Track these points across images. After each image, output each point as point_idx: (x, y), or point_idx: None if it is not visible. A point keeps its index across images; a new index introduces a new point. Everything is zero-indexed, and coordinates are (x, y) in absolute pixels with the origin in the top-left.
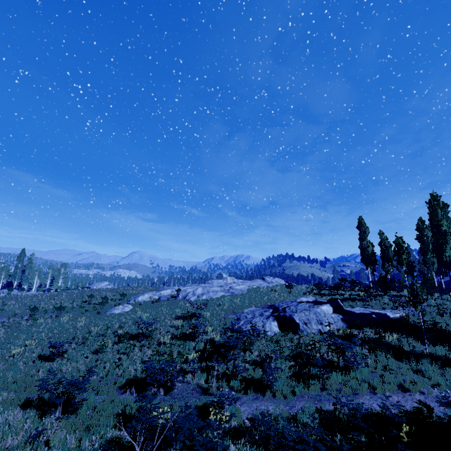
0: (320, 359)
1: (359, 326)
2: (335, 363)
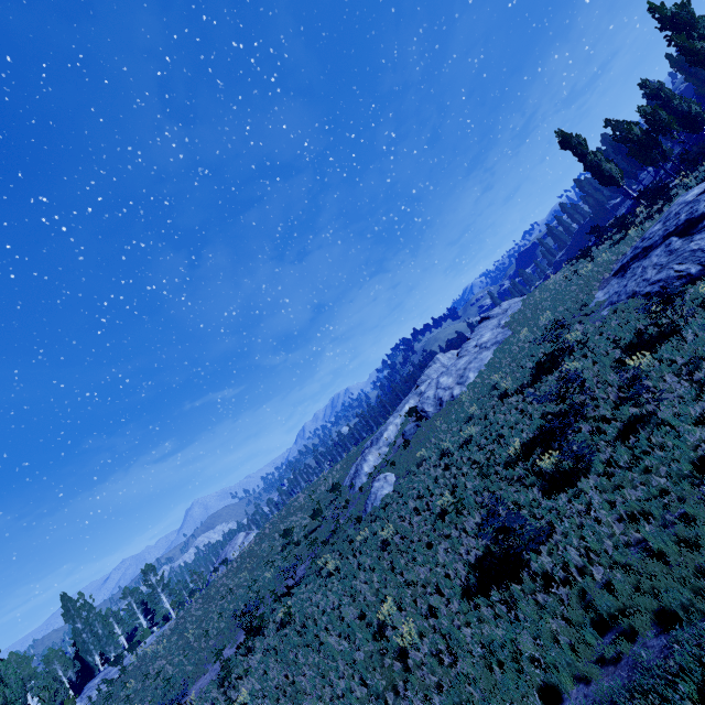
0: None
1: None
2: None
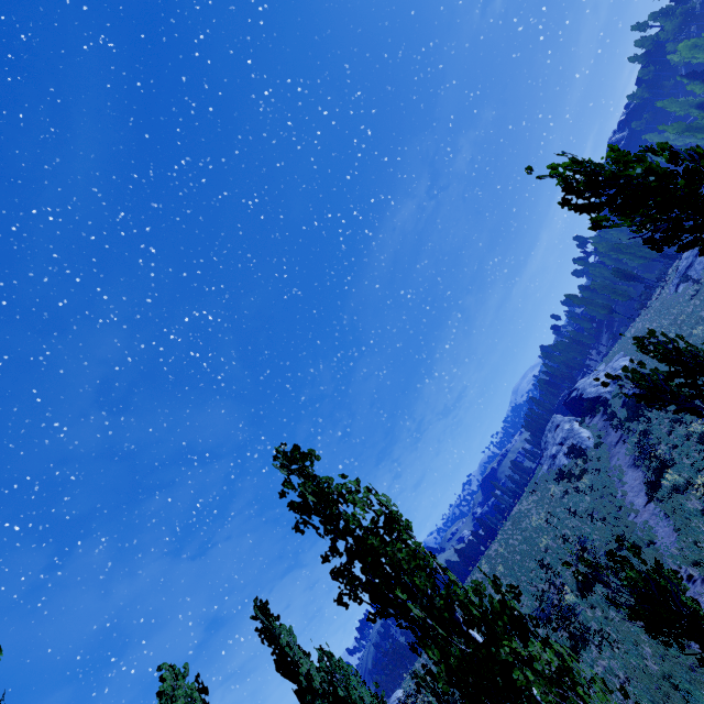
0: None
1: None
2: None
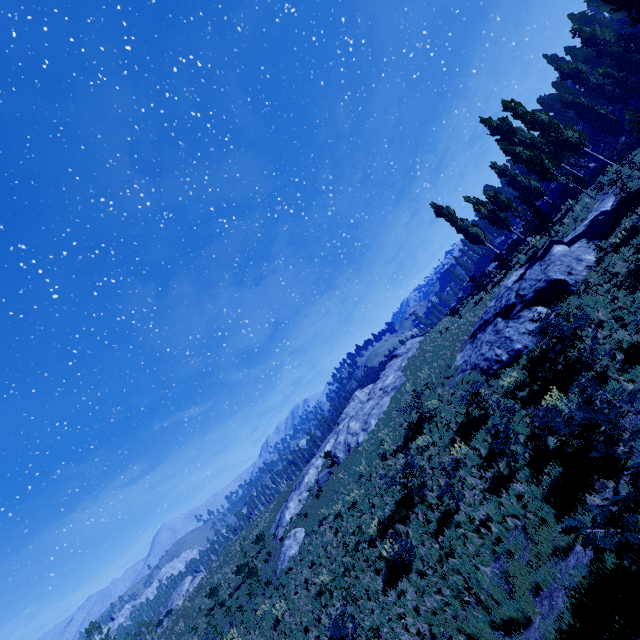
0: None
1: (615, 225)
2: None
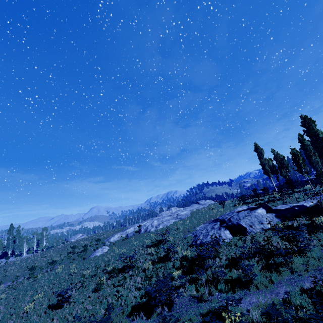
0: (282, 249)
1: (291, 218)
2: (288, 250)
